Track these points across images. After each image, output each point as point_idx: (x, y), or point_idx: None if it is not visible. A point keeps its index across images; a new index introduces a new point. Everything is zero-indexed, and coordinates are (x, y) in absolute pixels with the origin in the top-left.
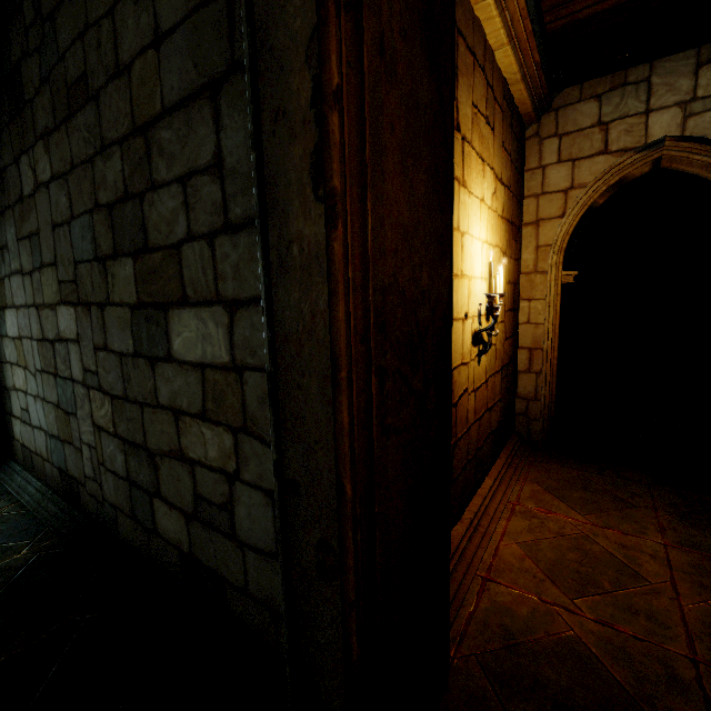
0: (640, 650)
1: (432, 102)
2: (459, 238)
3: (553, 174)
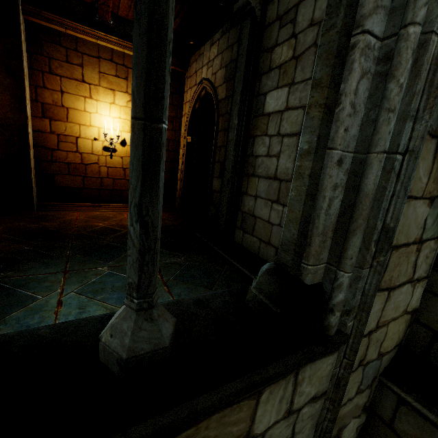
0: (71, 221)
1: (11, 83)
2: (86, 114)
3: (188, 94)
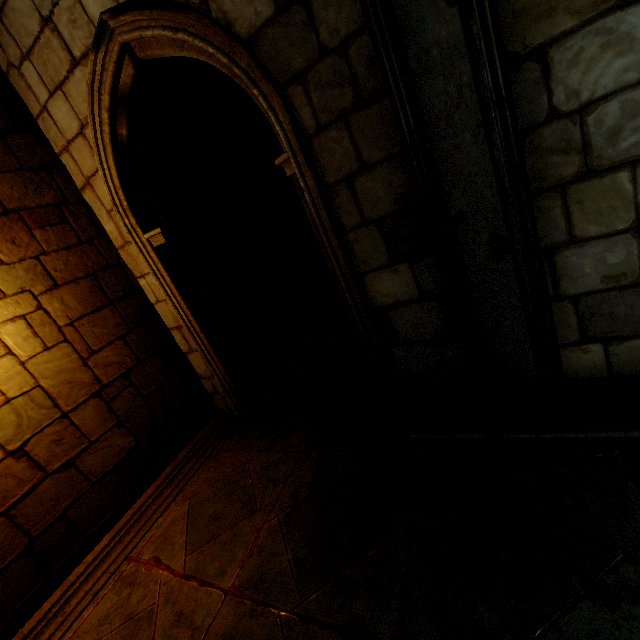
0: None
1: None
2: None
3: (58, 114)
